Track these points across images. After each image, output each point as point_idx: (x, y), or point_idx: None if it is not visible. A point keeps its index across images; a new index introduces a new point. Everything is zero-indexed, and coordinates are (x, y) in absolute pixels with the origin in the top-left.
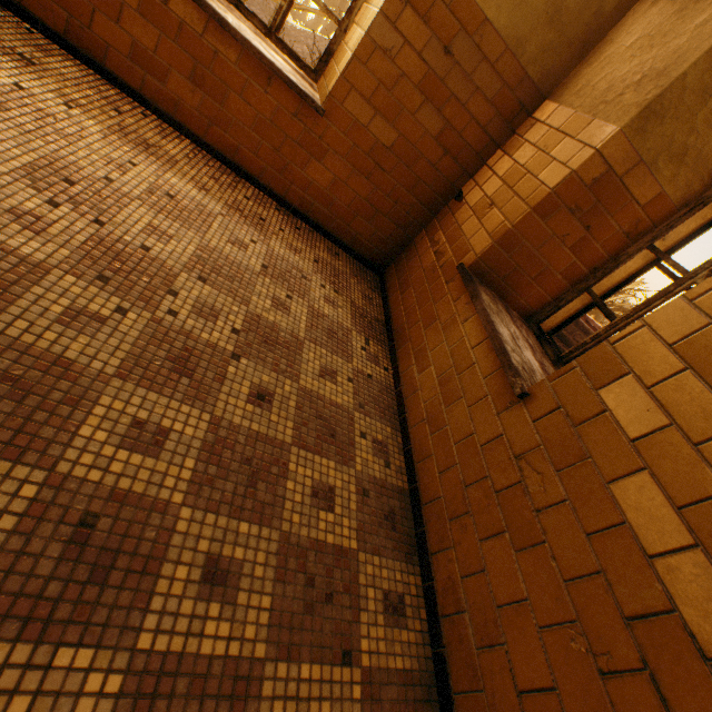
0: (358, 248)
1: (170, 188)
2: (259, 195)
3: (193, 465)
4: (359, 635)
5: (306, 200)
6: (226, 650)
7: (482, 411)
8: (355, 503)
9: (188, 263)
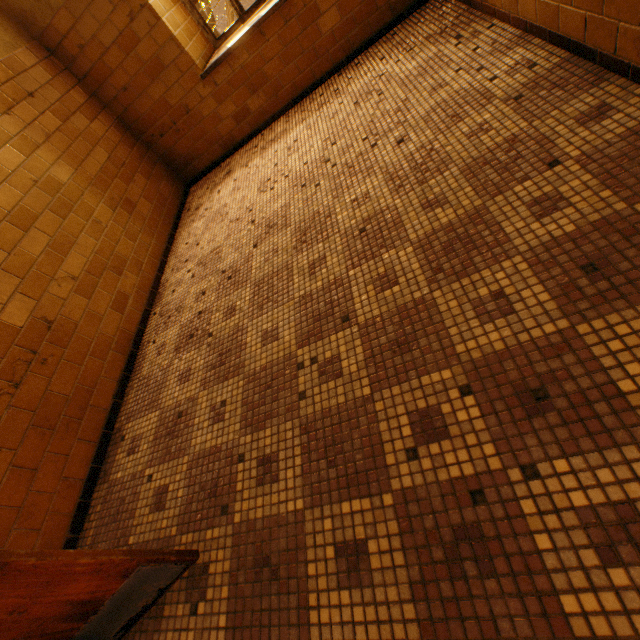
0: (401, 8)
1: (293, 140)
2: (325, 86)
3: (387, 190)
4: (561, 151)
5: (343, 46)
6: (456, 216)
7: None
8: (510, 111)
9: (323, 148)
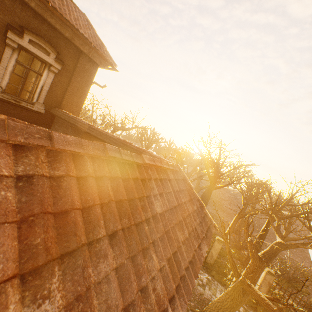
0: None
1: None
2: None
3: None
4: None
5: None
6: None
7: None
8: None
9: None
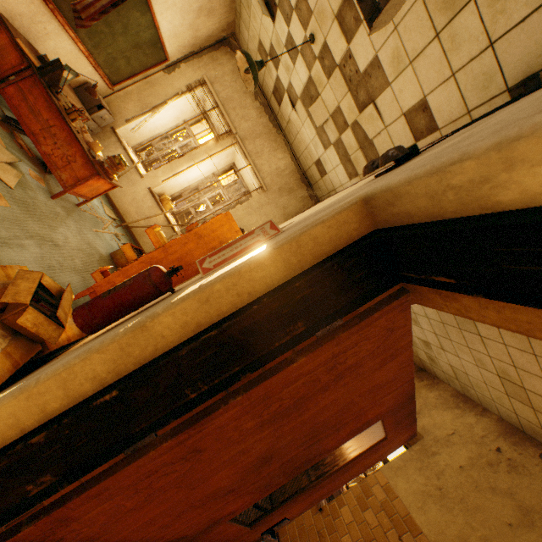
0: None
1: None
2: None
3: None
4: None
5: None
6: None
7: (307, 514)
8: None
9: None
